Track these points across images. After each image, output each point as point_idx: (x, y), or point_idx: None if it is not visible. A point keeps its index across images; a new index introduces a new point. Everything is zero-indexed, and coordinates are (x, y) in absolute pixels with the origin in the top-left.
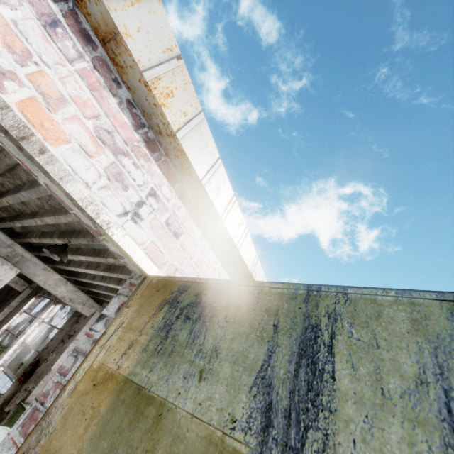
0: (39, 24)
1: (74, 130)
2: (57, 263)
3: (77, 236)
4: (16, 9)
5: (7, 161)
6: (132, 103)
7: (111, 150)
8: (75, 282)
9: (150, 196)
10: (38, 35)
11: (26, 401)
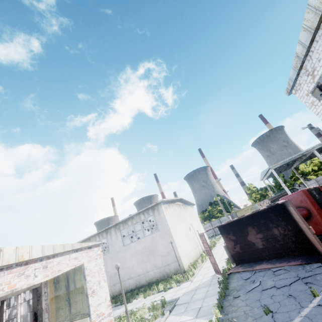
0: None
1: (15, 281)
2: None
3: None
4: None
5: None
6: (17, 264)
7: (22, 275)
8: None
9: (35, 270)
10: None
11: None
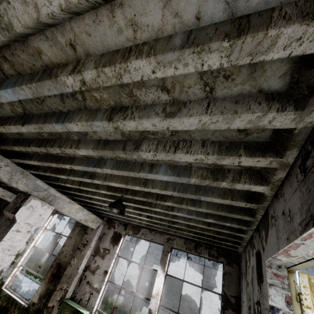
0: None
1: None
2: (76, 196)
3: (135, 194)
4: None
5: (121, 155)
6: None
7: None
8: (81, 204)
9: None
10: None
11: (65, 297)
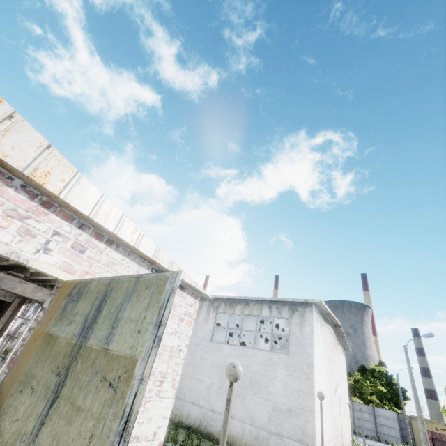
0: None
1: None
2: (30, 275)
3: None
4: None
5: None
6: (25, 185)
7: (17, 219)
8: (51, 286)
9: (54, 235)
10: None
11: None
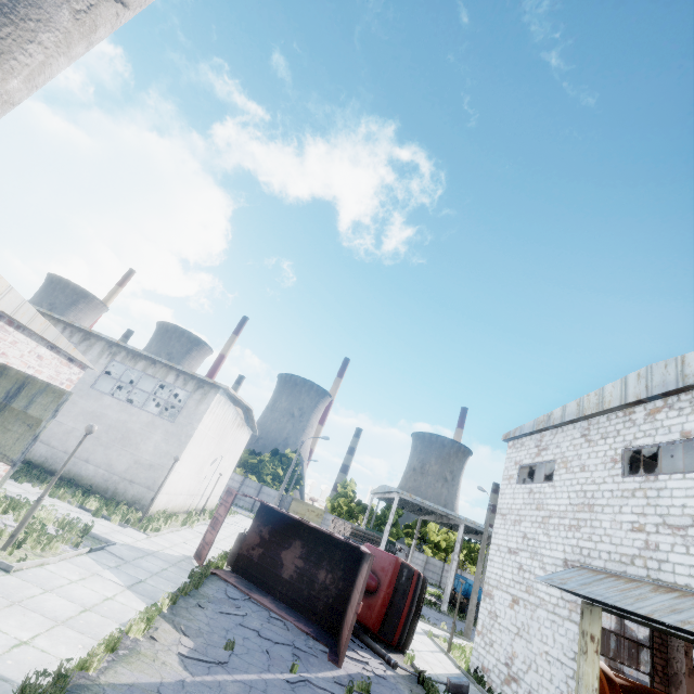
0: None
1: None
2: None
3: None
4: None
5: None
6: None
7: None
8: None
9: None
10: None
11: None
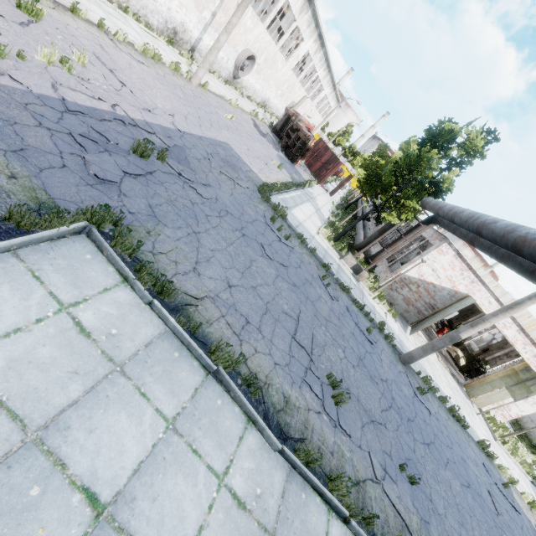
0: (518, 333)
1: (519, 343)
2: None
3: None
4: (515, 333)
5: None
6: (530, 338)
7: (524, 345)
8: None
9: (530, 351)
10: (517, 335)
11: (484, 358)
